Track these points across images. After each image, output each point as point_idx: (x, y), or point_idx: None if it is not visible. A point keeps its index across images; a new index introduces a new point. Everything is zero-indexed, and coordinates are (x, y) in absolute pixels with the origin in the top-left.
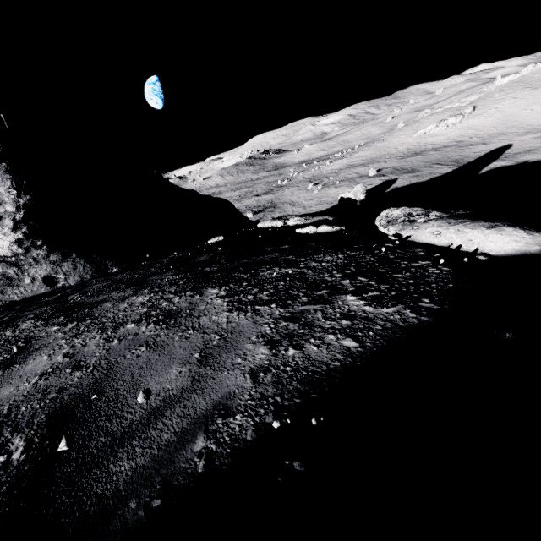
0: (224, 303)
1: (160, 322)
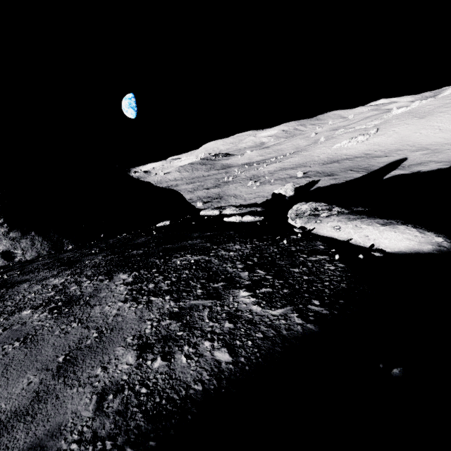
0: (125, 290)
1: (55, 310)
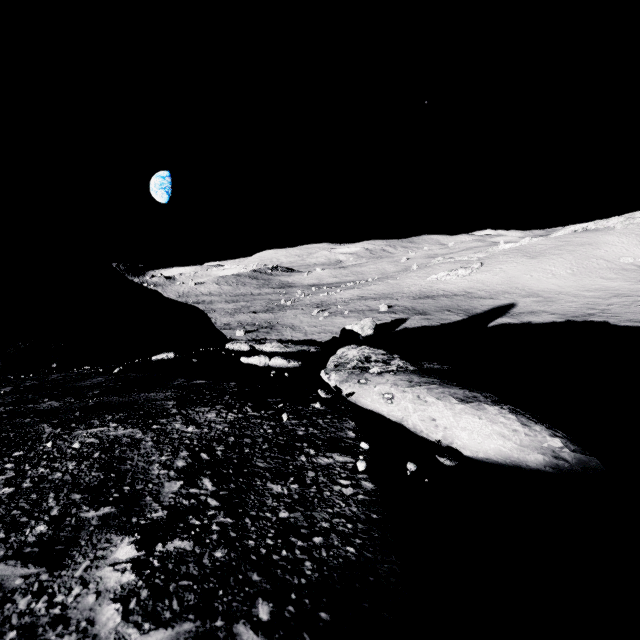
0: None
1: None
